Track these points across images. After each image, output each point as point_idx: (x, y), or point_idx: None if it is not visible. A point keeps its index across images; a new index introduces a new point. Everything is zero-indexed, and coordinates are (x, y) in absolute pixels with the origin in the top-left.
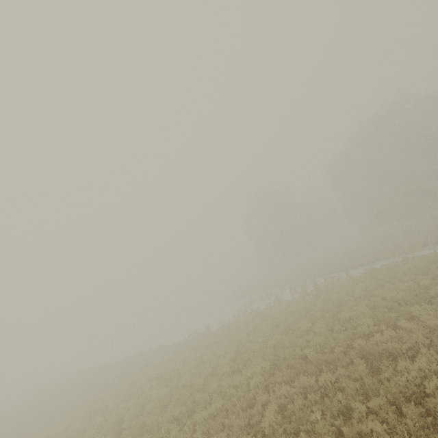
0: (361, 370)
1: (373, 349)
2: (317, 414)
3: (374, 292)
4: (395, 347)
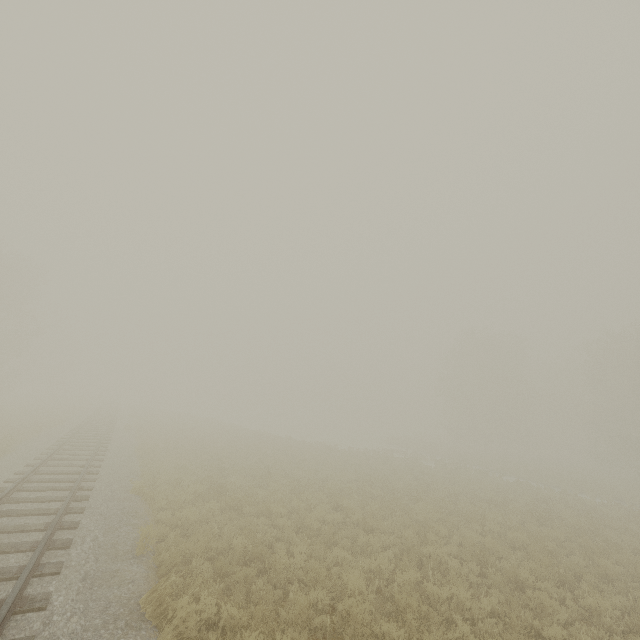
0: (398, 497)
1: (418, 496)
2: (357, 497)
3: (485, 490)
4: (431, 501)
